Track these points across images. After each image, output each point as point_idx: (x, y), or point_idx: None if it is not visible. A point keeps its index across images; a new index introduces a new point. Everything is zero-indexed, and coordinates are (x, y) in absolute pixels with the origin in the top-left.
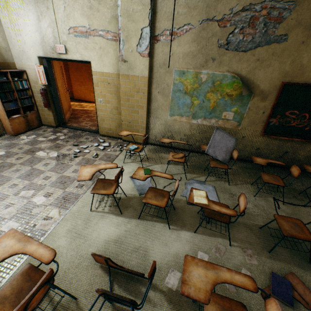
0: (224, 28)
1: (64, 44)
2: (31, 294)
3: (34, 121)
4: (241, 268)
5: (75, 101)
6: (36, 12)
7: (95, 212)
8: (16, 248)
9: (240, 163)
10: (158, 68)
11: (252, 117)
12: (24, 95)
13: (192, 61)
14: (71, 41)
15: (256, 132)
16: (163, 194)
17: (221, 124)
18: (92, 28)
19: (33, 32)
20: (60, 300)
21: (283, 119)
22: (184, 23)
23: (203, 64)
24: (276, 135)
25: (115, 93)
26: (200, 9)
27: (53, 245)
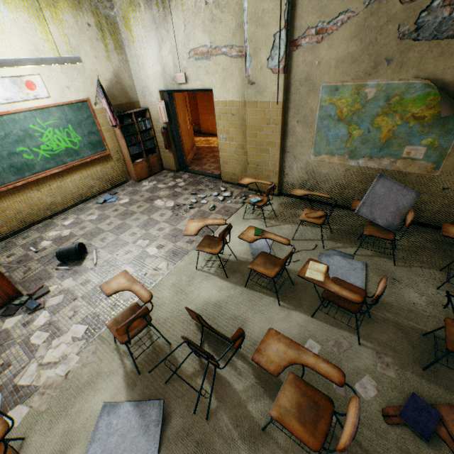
0: (410, 4)
1: (184, 72)
2: (130, 319)
3: (156, 165)
4: (364, 374)
5: (201, 136)
6: (157, 40)
7: (201, 271)
8: (126, 285)
9: (435, 232)
10: (298, 86)
11: None
12: (147, 137)
13: (350, 69)
14: (191, 67)
15: None
16: (275, 262)
17: (401, 166)
18: (213, 46)
19: (154, 63)
20: (157, 339)
21: None
22: (338, 11)
23: (369, 72)
24: None
25: (241, 127)
26: None
27: (158, 294)
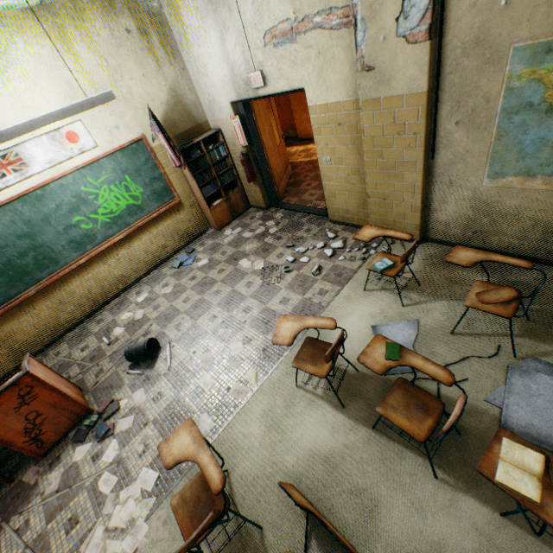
0: None
1: (261, 69)
2: (191, 539)
3: (239, 203)
4: None
5: (298, 144)
6: (217, 28)
7: (302, 391)
8: (190, 450)
9: None
10: (458, 58)
11: None
12: (223, 169)
13: None
14: (269, 59)
15: None
16: (425, 405)
17: None
18: (299, 17)
19: (219, 64)
20: (240, 526)
21: None
22: None
23: None
24: None
25: (353, 142)
26: None
27: (244, 428)
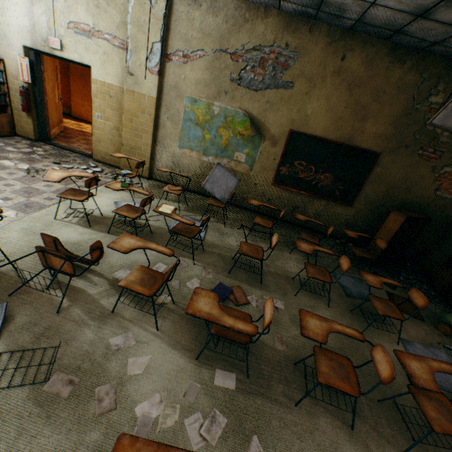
0: (236, 63)
1: (61, 39)
2: None
3: (5, 126)
4: (194, 278)
5: (72, 119)
6: None
7: (61, 221)
8: None
9: (252, 214)
10: (169, 90)
11: (264, 163)
12: None
13: (205, 90)
14: (69, 37)
15: (268, 181)
16: (138, 211)
17: (234, 166)
18: (97, 29)
19: (22, 15)
20: (1, 261)
21: (292, 170)
22: (198, 48)
23: (216, 96)
24: (286, 186)
25: (118, 110)
26: (214, 38)
27: (2, 235)
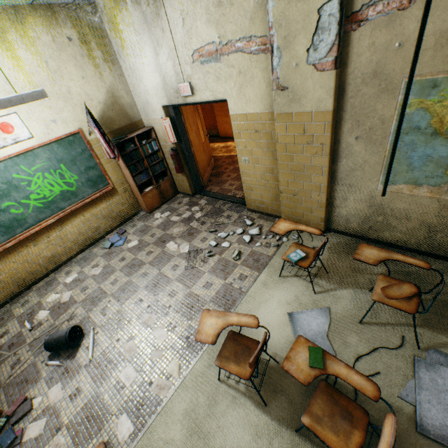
0: None
1: (189, 81)
2: None
3: (168, 190)
4: None
5: (220, 141)
6: (151, 44)
7: (225, 385)
8: None
9: None
10: (358, 86)
11: None
12: (155, 160)
13: None
14: (196, 73)
15: None
16: (350, 415)
17: None
18: (223, 41)
19: (152, 73)
20: None
21: None
22: None
23: None
24: None
25: (268, 146)
26: None
27: (165, 433)
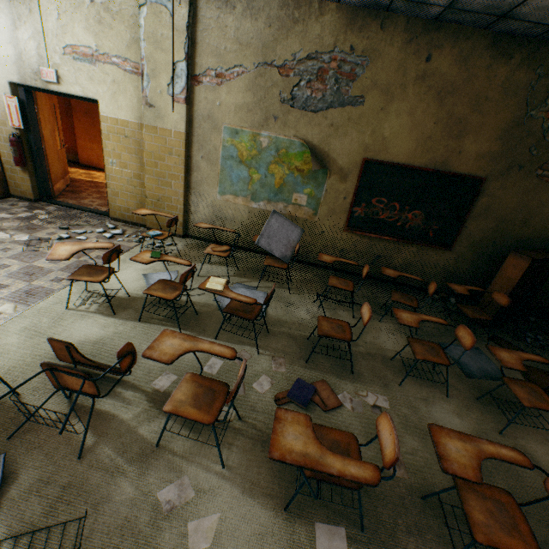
0: (286, 78)
1: (56, 69)
2: None
3: None
4: (262, 375)
5: (80, 168)
6: (10, 15)
7: (74, 311)
8: None
9: (320, 270)
10: (201, 121)
11: (332, 204)
12: None
13: (247, 117)
14: (67, 66)
15: (338, 226)
16: (176, 287)
17: (292, 211)
18: (101, 51)
19: (3, 43)
20: None
21: (370, 209)
22: (235, 64)
23: (263, 123)
24: (363, 232)
25: (137, 153)
26: (255, 48)
27: None
